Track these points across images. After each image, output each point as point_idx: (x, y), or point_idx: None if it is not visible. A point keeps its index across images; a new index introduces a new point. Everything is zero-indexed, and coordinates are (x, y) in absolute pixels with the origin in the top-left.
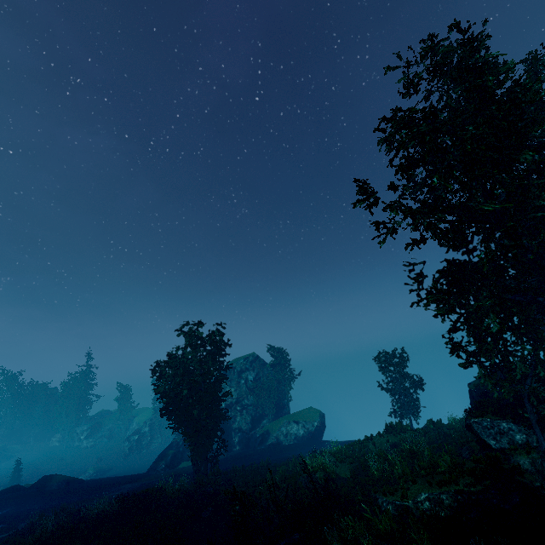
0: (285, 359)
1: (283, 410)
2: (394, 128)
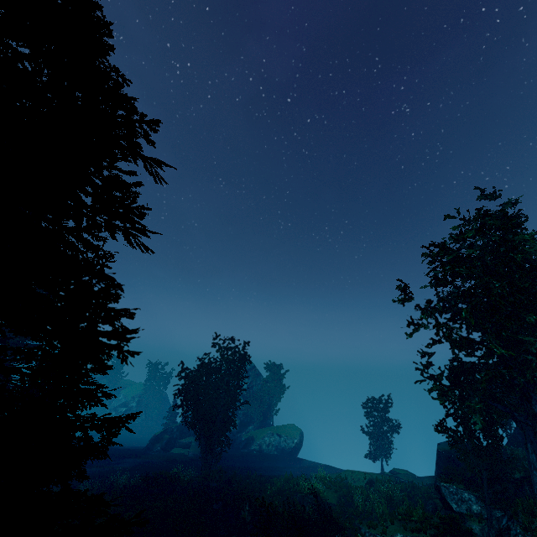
0: (280, 376)
1: (267, 420)
2: (440, 254)
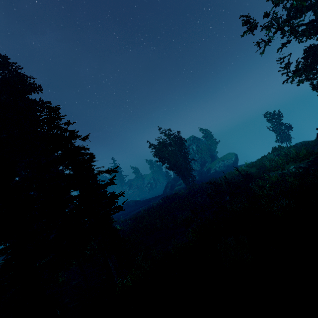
0: (210, 134)
1: (214, 157)
2: None
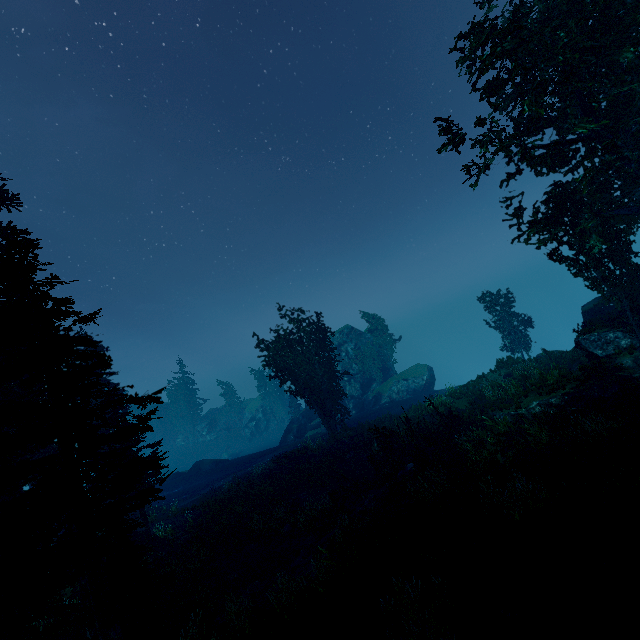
0: (382, 324)
1: (390, 372)
2: (474, 46)
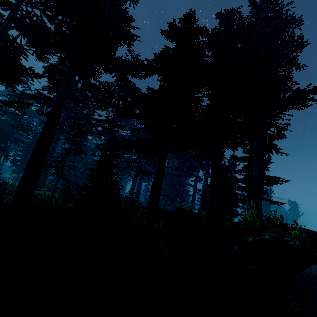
0: (297, 208)
1: None
2: None
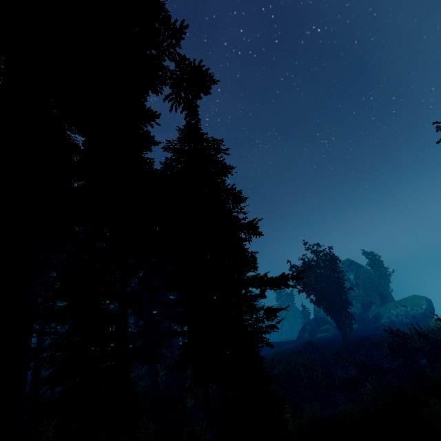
0: (379, 260)
1: (387, 298)
2: None
